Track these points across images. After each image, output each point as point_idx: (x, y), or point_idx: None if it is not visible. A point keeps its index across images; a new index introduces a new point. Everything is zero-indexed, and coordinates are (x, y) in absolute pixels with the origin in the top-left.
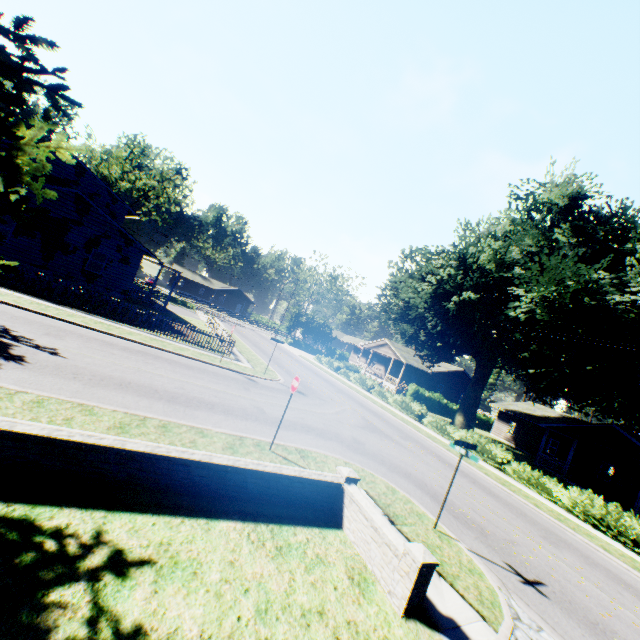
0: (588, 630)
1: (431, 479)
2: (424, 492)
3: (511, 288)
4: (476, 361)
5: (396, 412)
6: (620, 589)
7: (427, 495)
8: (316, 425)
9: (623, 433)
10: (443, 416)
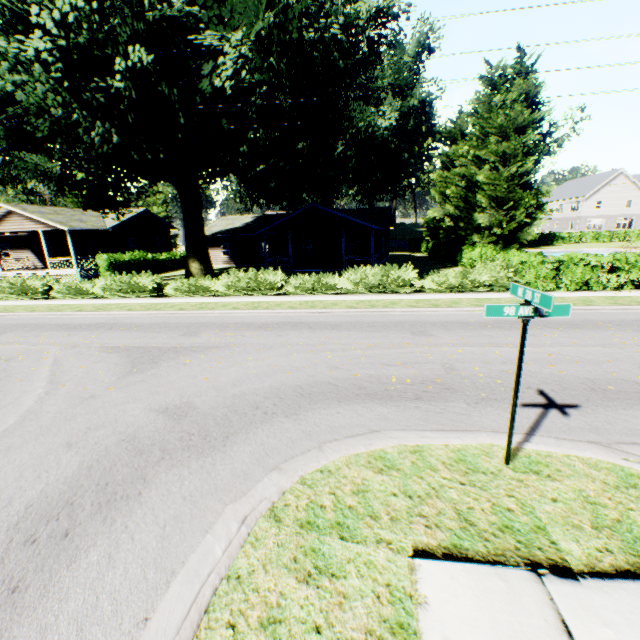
0: (621, 404)
1: (313, 367)
2: (359, 401)
3: (195, 36)
4: (177, 185)
5: (124, 303)
6: (481, 332)
7: (368, 402)
8: (59, 476)
9: (321, 208)
10: (160, 274)
